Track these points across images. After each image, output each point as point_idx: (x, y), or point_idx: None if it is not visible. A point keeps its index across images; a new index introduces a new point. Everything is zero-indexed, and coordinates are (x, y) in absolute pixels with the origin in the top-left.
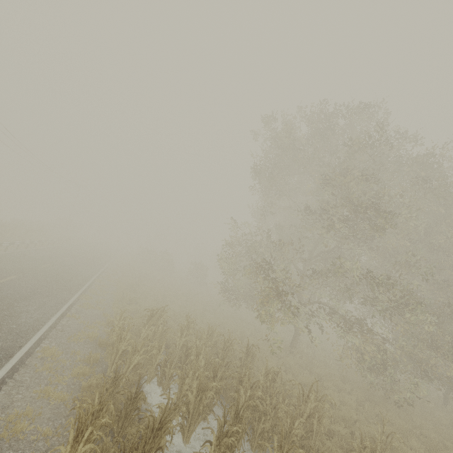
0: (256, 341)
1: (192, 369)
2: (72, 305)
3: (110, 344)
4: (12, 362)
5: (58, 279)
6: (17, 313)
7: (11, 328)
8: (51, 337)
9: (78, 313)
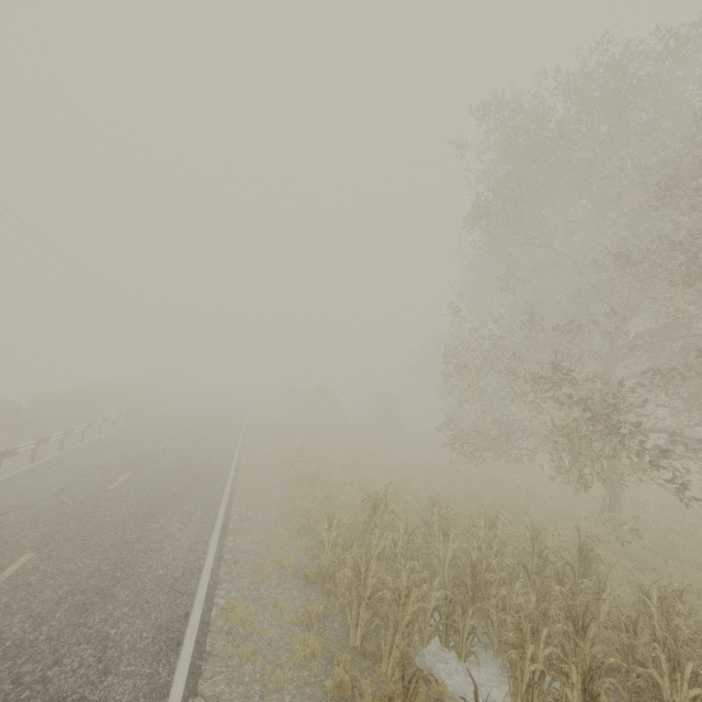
0: (543, 514)
1: (530, 623)
2: (229, 507)
3: (325, 575)
4: (186, 656)
5: (190, 464)
6: (156, 544)
7: (158, 576)
8: (224, 580)
9: (244, 521)
